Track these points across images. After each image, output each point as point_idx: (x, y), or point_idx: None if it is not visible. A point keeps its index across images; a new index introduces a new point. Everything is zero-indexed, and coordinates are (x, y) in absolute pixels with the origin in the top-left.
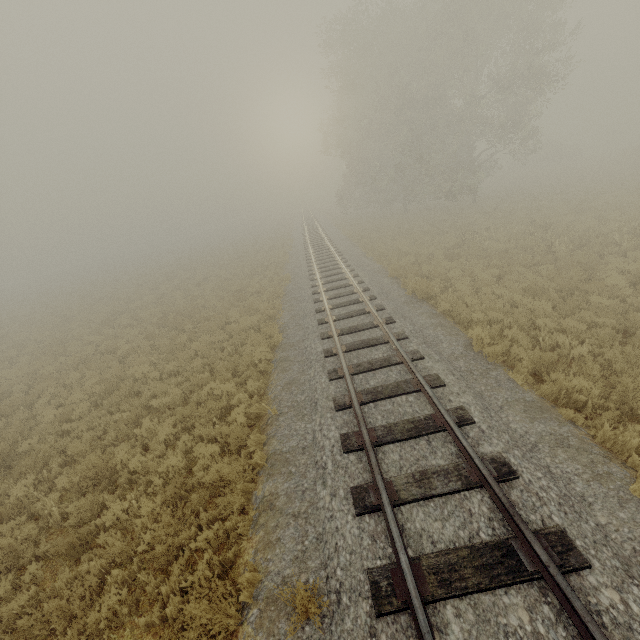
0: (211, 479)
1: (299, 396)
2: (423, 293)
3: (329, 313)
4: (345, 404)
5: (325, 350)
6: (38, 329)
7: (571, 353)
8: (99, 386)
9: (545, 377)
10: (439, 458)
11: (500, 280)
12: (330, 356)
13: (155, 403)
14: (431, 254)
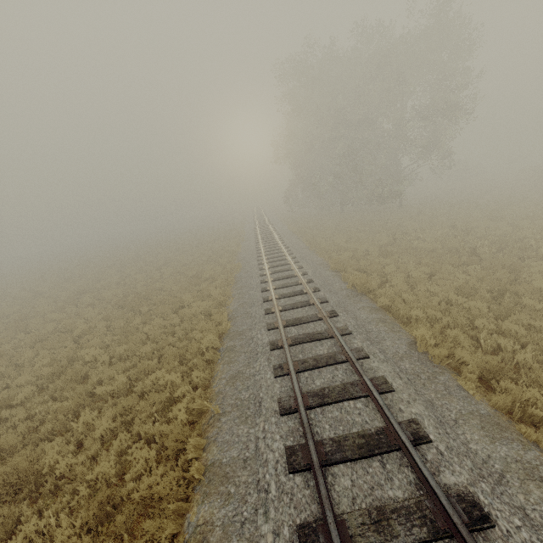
0: (143, 490)
1: (243, 393)
2: (363, 287)
3: (276, 303)
4: (290, 407)
5: (271, 342)
6: (8, 304)
7: (516, 359)
8: (48, 368)
9: (495, 385)
10: (396, 488)
11: (432, 277)
12: (276, 349)
13: (99, 391)
14: (366, 250)
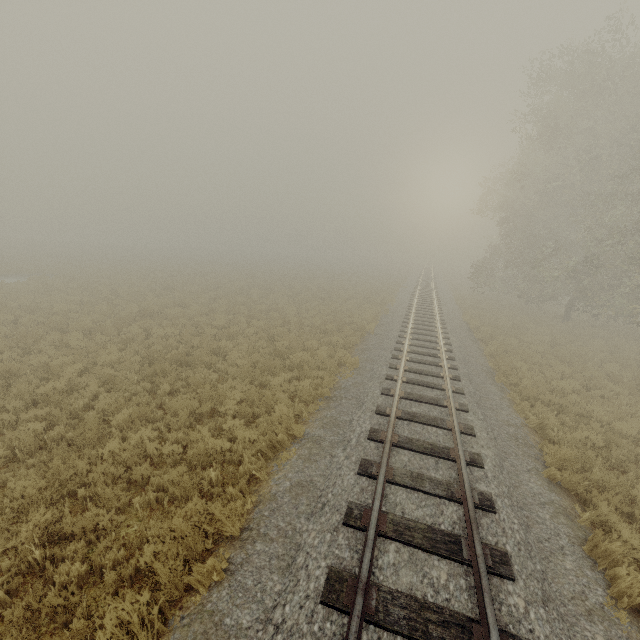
0: None
1: None
2: None
3: (364, 577)
4: None
5: None
6: (75, 297)
7: None
8: None
9: None
10: None
11: None
12: None
13: None
14: (633, 437)
